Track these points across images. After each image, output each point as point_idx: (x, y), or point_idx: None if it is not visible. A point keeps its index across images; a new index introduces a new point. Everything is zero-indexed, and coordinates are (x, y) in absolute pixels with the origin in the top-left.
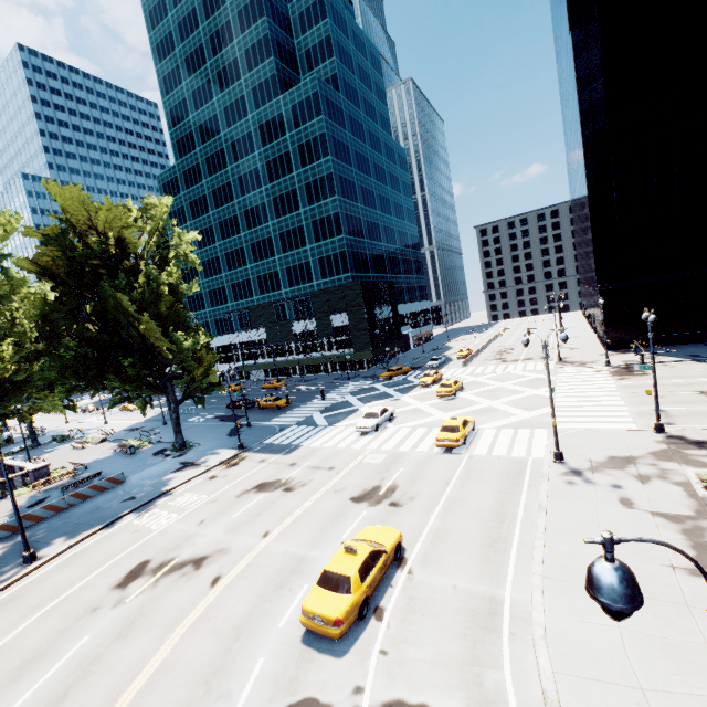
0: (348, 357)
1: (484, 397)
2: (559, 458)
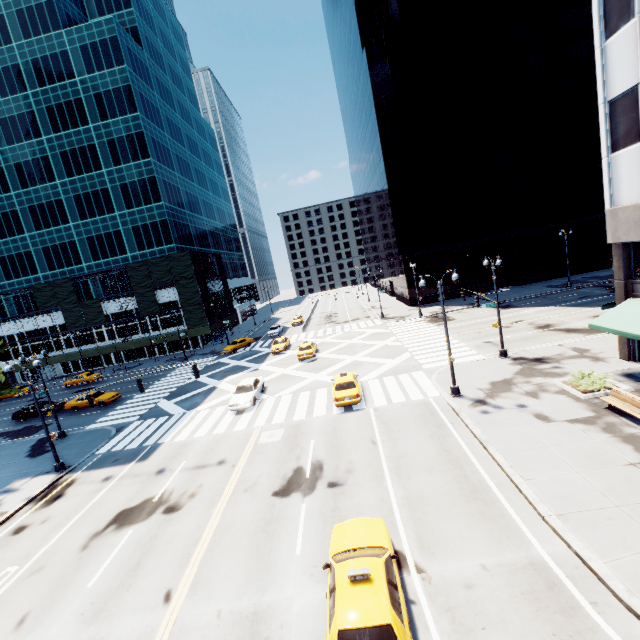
0: (183, 334)
1: (343, 353)
2: (458, 393)
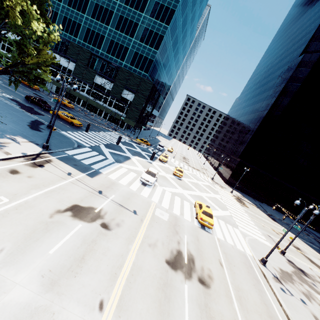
0: (123, 118)
1: (195, 187)
2: (265, 263)
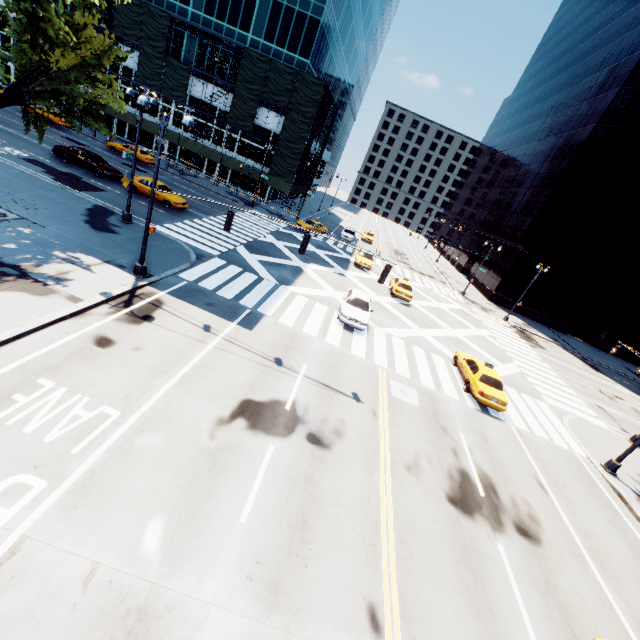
0: (265, 177)
1: (439, 318)
2: (615, 471)
